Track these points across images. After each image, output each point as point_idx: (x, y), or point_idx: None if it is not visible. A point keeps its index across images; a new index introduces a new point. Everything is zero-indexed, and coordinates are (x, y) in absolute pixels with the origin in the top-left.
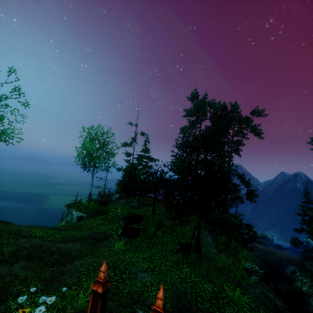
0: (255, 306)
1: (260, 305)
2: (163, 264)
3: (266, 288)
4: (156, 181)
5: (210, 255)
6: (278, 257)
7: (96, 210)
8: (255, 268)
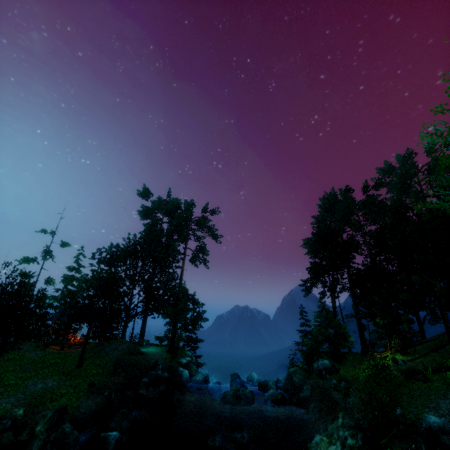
0: None
1: None
2: None
3: None
4: None
5: None
6: (185, 406)
7: None
8: (16, 413)
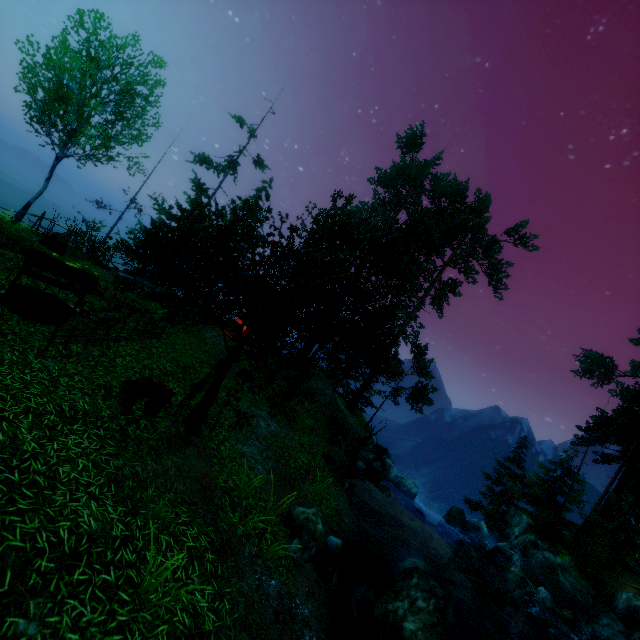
0: (213, 630)
1: (239, 632)
2: (7, 394)
3: (309, 585)
4: (210, 241)
5: (223, 449)
6: (404, 532)
7: (10, 236)
8: (315, 526)
